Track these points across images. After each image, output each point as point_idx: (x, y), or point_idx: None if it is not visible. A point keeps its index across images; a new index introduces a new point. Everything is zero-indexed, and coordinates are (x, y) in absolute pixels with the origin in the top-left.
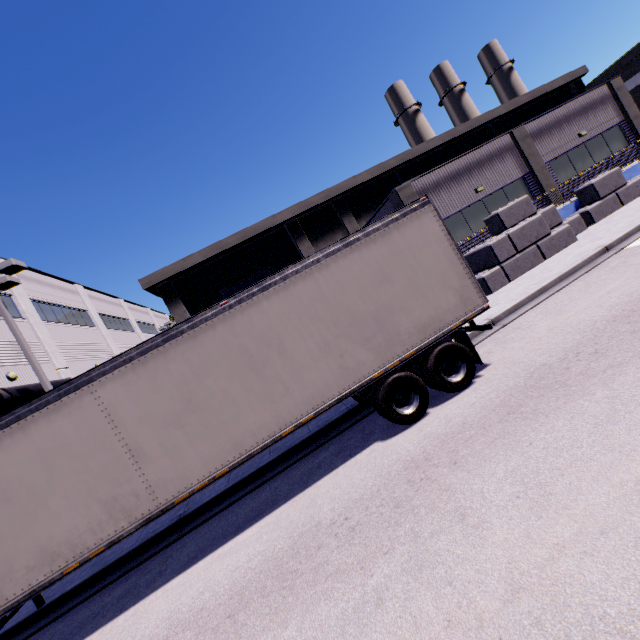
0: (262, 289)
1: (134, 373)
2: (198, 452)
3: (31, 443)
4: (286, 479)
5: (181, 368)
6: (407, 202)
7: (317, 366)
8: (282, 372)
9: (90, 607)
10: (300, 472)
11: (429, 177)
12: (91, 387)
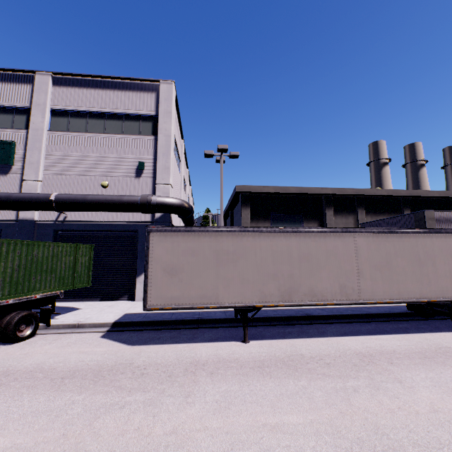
0: (435, 232)
1: (372, 238)
2: (383, 287)
3: (324, 244)
4: (381, 325)
5: (390, 247)
6: (427, 221)
7: (445, 279)
8: (430, 273)
9: (275, 329)
10: (390, 326)
11: (445, 214)
12: (354, 235)
